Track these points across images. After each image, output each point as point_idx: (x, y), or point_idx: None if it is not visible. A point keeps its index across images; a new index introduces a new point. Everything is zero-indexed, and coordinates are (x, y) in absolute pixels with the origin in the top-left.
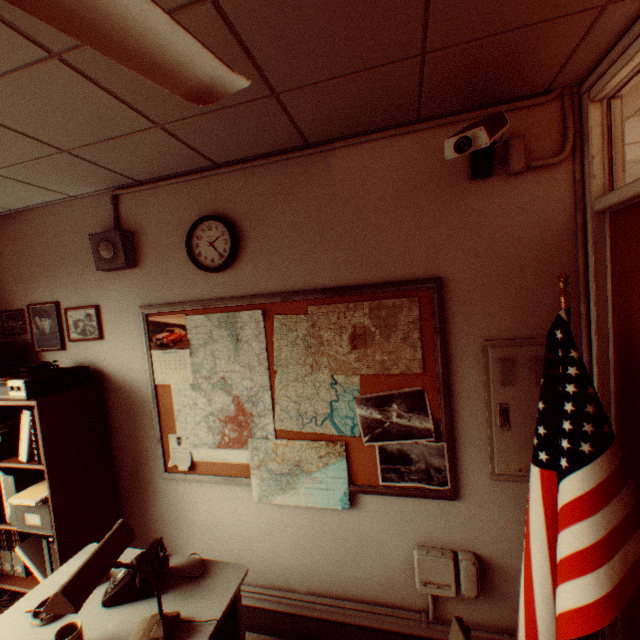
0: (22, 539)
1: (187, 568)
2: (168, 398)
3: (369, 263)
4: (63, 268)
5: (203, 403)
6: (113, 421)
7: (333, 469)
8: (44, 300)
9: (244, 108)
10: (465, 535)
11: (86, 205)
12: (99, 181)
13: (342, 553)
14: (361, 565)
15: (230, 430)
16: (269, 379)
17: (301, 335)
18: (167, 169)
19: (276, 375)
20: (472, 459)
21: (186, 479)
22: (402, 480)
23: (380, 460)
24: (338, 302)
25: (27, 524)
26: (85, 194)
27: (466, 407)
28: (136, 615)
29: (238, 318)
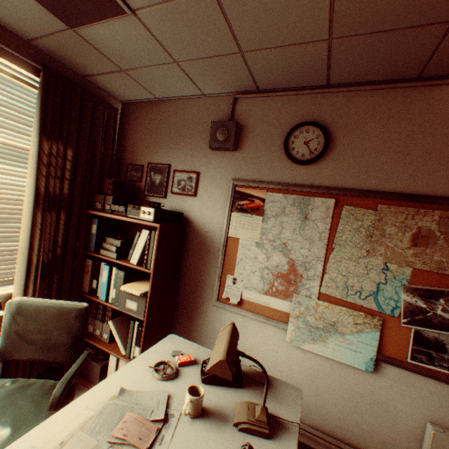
0: (112, 316)
1: (252, 375)
2: (234, 248)
3: (447, 180)
4: (180, 143)
5: (261, 258)
6: (186, 255)
7: (365, 336)
8: (159, 162)
9: (413, 31)
10: None
11: (210, 102)
12: (234, 84)
13: (351, 405)
14: (367, 420)
15: (278, 283)
16: (324, 253)
17: (364, 225)
18: (289, 82)
19: (332, 251)
20: None
21: (232, 310)
22: (430, 363)
23: (412, 341)
24: (407, 206)
25: (125, 307)
26: (212, 94)
27: None
28: (229, 397)
29: (311, 202)
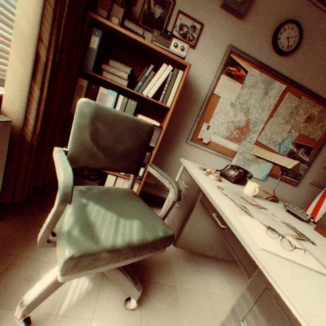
0: None
1: None
2: (214, 104)
3: None
4: None
5: (231, 115)
6: None
7: (267, 164)
8: None
9: None
10: (289, 198)
11: None
12: None
13: None
14: None
15: (236, 133)
16: (266, 118)
17: (291, 106)
18: None
19: (271, 118)
20: (308, 175)
21: (201, 147)
22: (286, 176)
23: None
24: (312, 101)
25: None
26: None
27: (318, 158)
28: None
29: (273, 83)
